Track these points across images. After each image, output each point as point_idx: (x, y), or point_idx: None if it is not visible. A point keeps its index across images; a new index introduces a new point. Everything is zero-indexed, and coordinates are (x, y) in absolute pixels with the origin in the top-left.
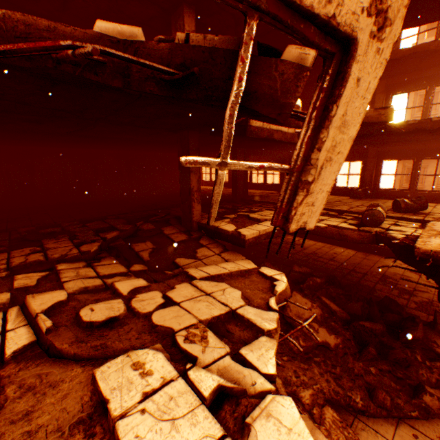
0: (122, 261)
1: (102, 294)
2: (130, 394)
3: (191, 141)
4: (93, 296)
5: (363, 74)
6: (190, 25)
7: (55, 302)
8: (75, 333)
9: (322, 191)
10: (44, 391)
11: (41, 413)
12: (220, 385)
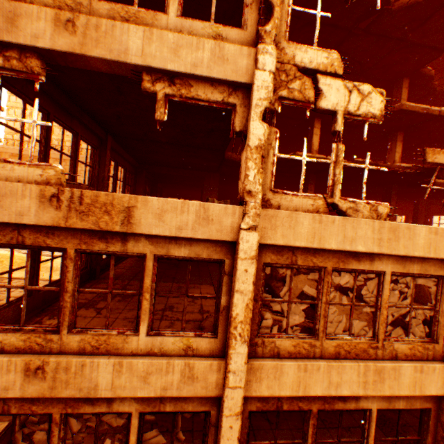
0: None
1: None
2: None
3: (392, 190)
4: None
5: None
6: (399, 138)
7: None
8: None
9: None
10: None
11: None
12: None
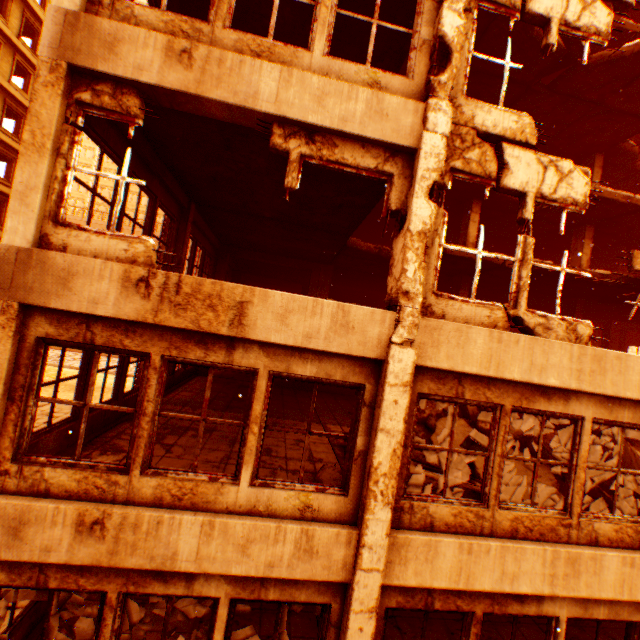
0: None
1: None
2: None
3: (576, 305)
4: None
5: None
6: (588, 235)
7: None
8: None
9: None
10: None
11: None
12: None
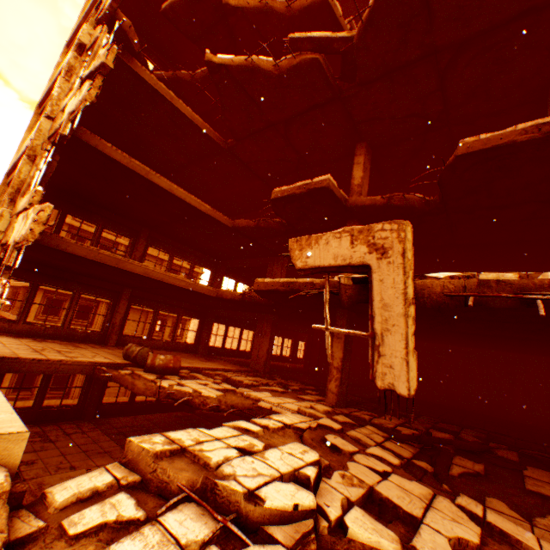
0: (424, 458)
1: (359, 445)
2: (288, 449)
3: None
4: (352, 441)
5: (384, 276)
6: None
7: (328, 424)
8: (315, 436)
9: (396, 356)
10: (283, 438)
11: (274, 438)
12: (309, 476)
